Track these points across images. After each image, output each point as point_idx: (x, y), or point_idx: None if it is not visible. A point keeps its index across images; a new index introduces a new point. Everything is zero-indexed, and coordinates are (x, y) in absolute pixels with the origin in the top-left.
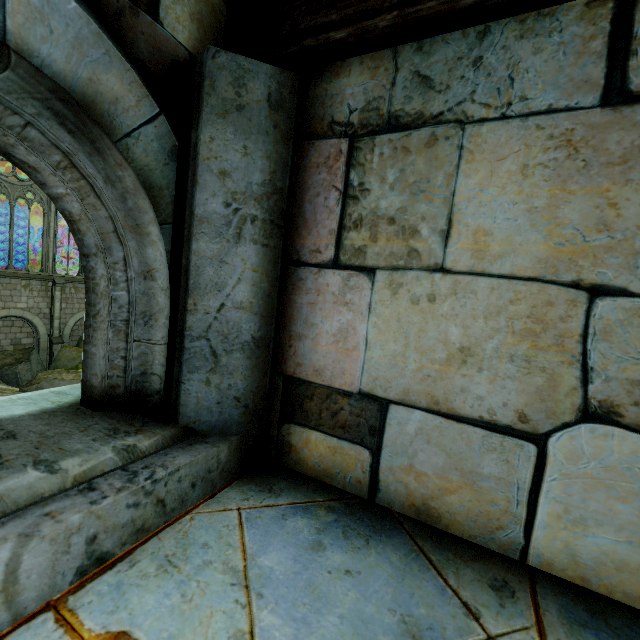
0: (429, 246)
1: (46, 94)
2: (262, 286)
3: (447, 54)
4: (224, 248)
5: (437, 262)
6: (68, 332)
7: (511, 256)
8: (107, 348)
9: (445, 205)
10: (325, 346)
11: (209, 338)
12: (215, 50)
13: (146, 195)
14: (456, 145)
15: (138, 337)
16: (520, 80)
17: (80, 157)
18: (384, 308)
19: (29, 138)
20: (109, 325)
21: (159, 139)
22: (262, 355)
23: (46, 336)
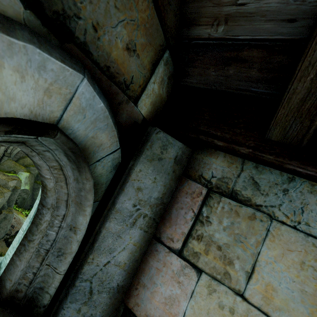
0: (237, 276)
1: (66, 149)
2: (135, 254)
3: (270, 178)
4: (123, 229)
5: (240, 289)
6: (15, 152)
7: (286, 313)
8: (27, 264)
9: (252, 257)
10: (157, 302)
11: (92, 281)
12: (159, 130)
13: (93, 192)
14: (265, 227)
15: (49, 262)
16: (307, 213)
17: (67, 167)
18: (201, 299)
19: (44, 154)
20: (35, 250)
21: (113, 160)
22: (119, 297)
23: (3, 150)
